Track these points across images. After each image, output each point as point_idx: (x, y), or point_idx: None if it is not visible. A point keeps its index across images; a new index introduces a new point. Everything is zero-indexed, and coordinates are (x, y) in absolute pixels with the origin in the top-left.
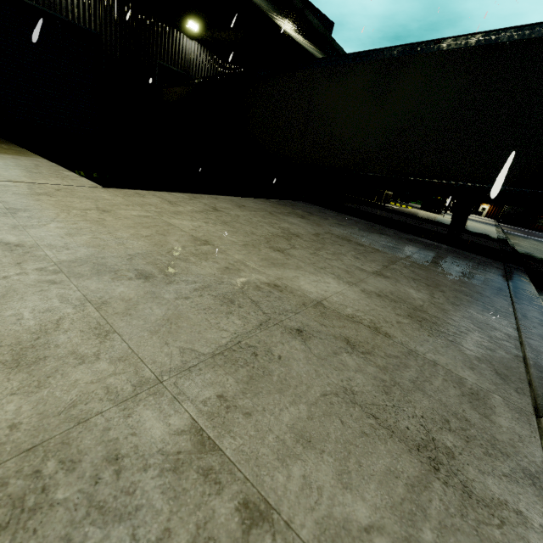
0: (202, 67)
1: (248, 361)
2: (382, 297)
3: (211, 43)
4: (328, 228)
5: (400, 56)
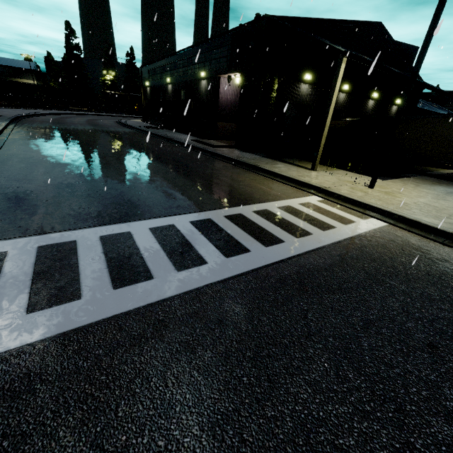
0: (344, 104)
1: None
2: None
3: (351, 91)
4: None
5: None
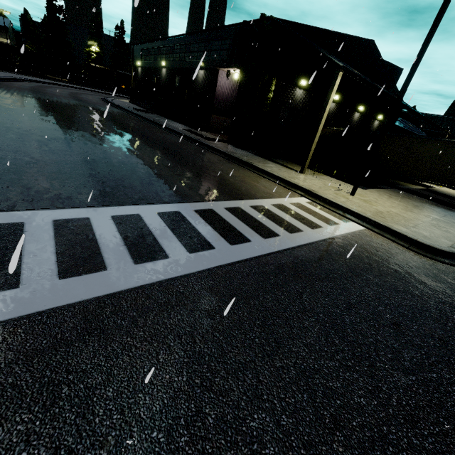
0: (333, 113)
1: (435, 221)
2: (447, 220)
3: (340, 102)
4: (421, 204)
5: (454, 142)
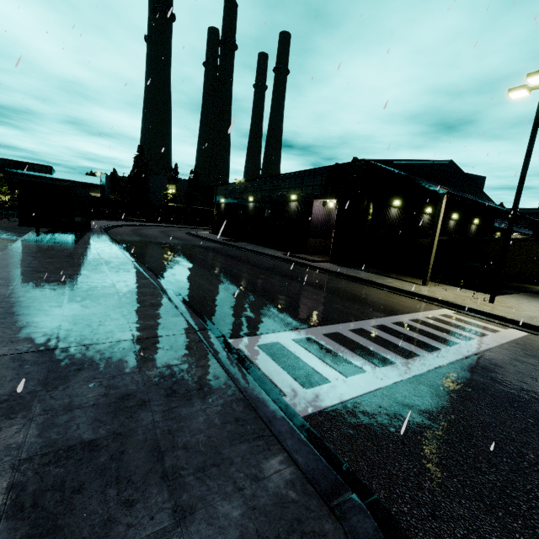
0: (429, 224)
1: None
2: None
3: (433, 213)
4: None
5: None
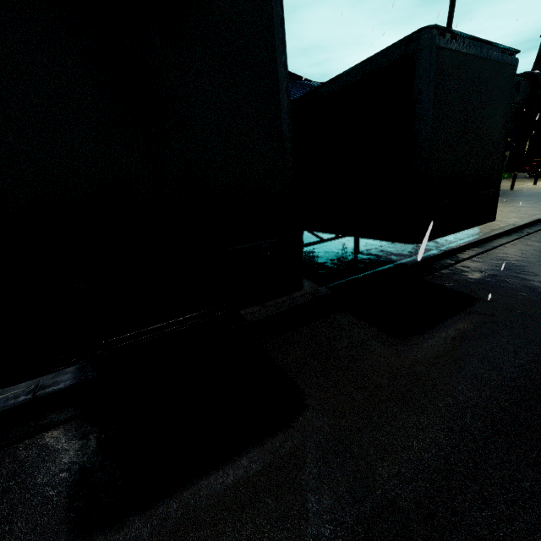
0: None
1: None
2: None
3: None
4: None
5: None
